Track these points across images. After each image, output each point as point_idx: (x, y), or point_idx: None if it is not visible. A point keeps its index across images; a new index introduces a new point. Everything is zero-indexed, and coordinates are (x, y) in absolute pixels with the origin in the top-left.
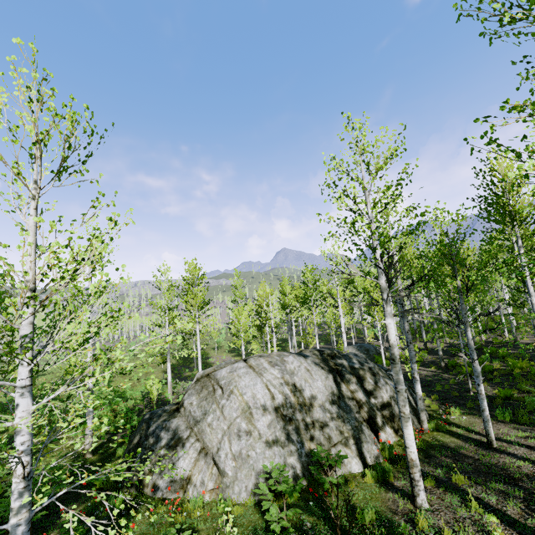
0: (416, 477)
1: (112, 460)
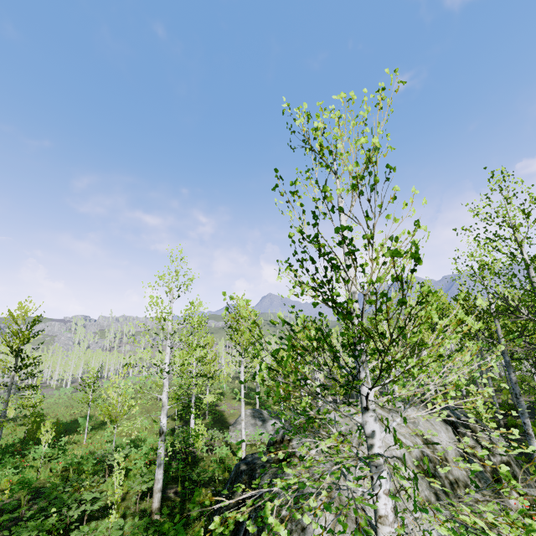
0: None
1: (189, 523)
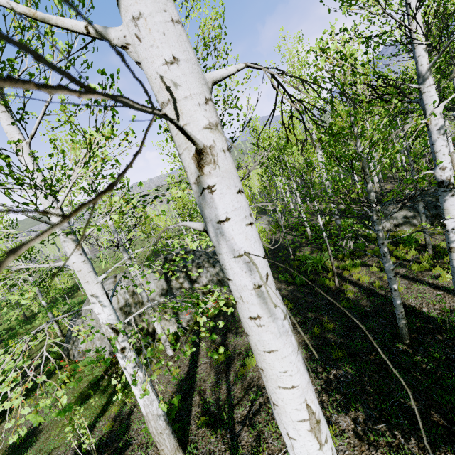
0: (163, 343)
1: None
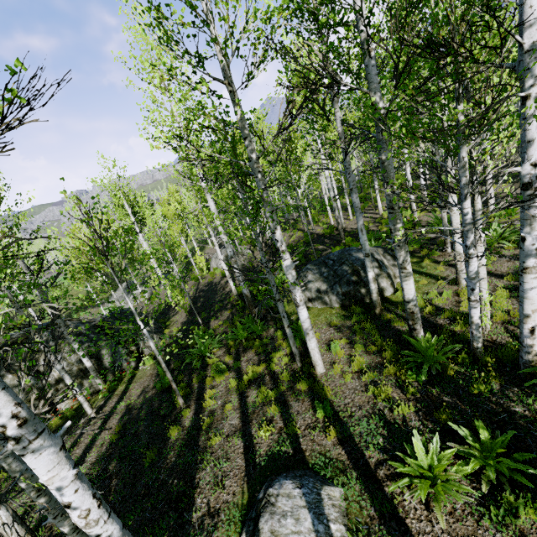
0: None
1: None
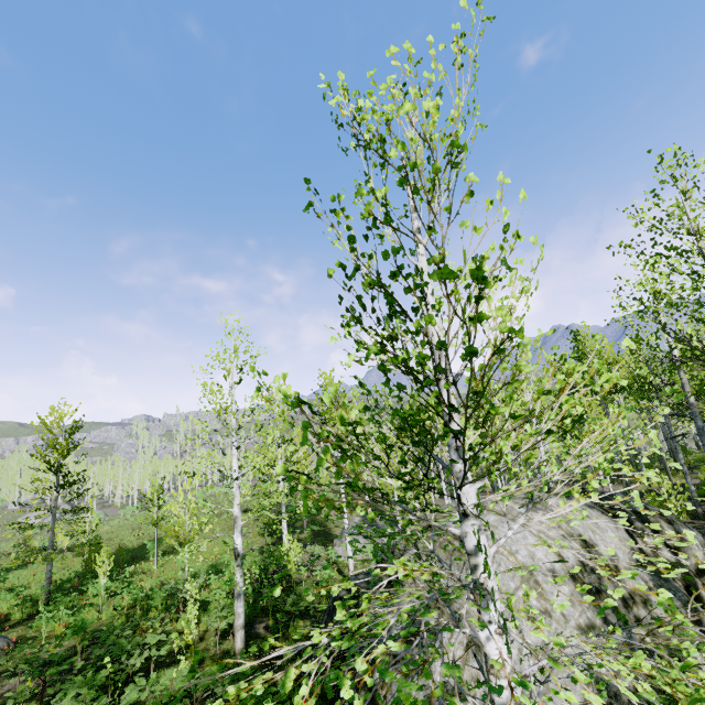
0: None
1: (282, 665)
